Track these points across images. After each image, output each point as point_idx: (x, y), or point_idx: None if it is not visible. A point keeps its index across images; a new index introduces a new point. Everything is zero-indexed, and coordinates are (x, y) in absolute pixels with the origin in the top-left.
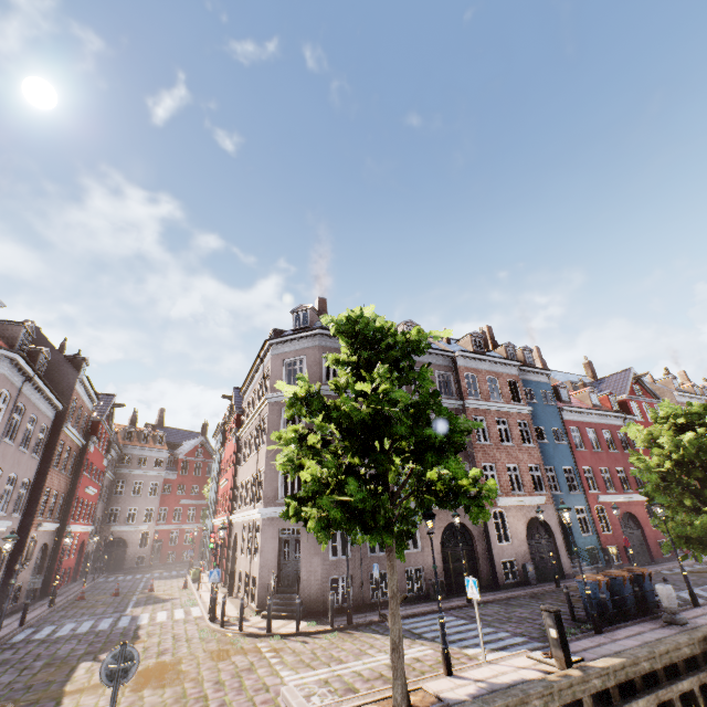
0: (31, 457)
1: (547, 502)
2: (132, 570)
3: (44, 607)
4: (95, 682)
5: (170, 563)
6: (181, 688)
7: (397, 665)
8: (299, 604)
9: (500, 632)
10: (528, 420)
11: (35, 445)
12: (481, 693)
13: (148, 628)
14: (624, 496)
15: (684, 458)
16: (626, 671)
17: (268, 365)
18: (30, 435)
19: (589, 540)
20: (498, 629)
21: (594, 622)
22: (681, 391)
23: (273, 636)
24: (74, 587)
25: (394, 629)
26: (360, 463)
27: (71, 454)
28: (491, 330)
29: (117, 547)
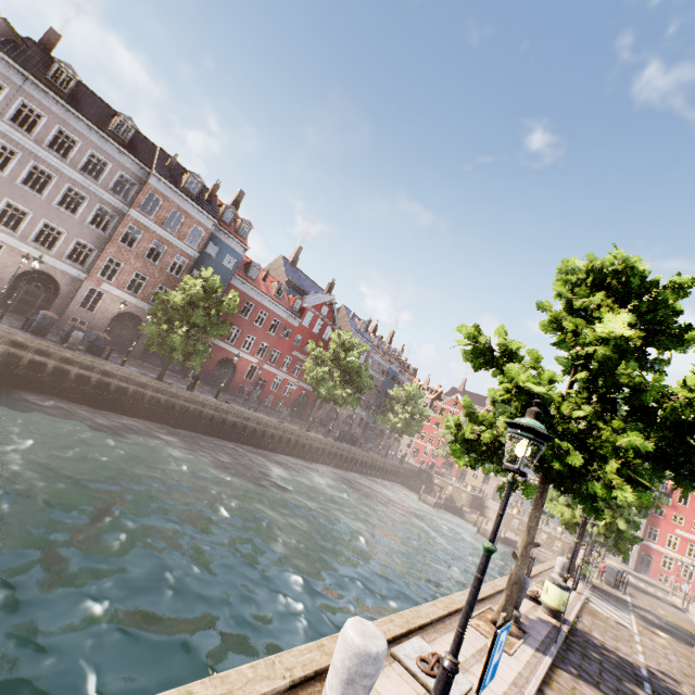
0: None
1: None
2: None
3: None
4: None
5: None
6: None
7: None
8: None
9: None
10: (190, 261)
11: None
12: None
13: None
14: (237, 350)
15: (185, 300)
16: None
17: None
18: None
19: None
20: None
21: None
22: (355, 330)
23: None
24: None
25: None
26: None
27: None
28: (242, 196)
29: None
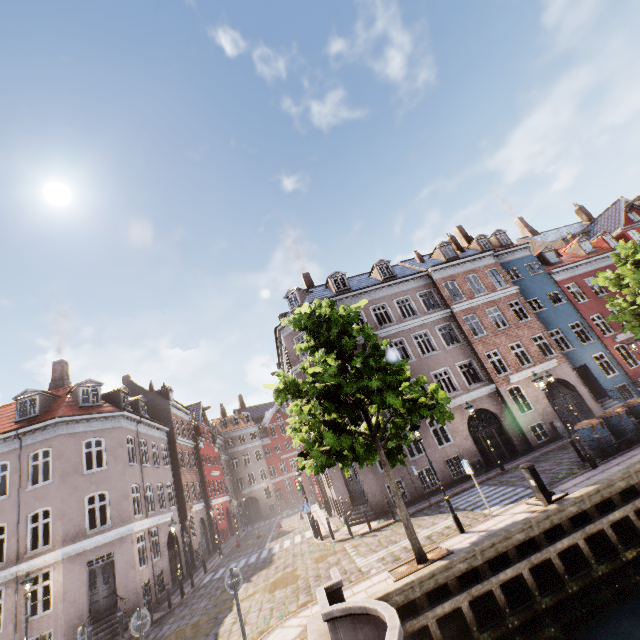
0: (165, 469)
1: (559, 362)
2: (268, 516)
3: (217, 557)
4: (249, 594)
5: (293, 503)
6: (296, 585)
7: (410, 537)
8: (365, 511)
9: (518, 488)
10: (518, 298)
11: (164, 460)
12: (479, 539)
13: (278, 553)
14: None
15: None
16: (601, 493)
17: (284, 345)
18: (157, 455)
19: (616, 380)
20: (518, 486)
21: (588, 460)
22: None
23: (355, 537)
24: (233, 539)
25: (402, 515)
26: (338, 416)
27: (190, 455)
28: (461, 229)
29: (252, 504)
